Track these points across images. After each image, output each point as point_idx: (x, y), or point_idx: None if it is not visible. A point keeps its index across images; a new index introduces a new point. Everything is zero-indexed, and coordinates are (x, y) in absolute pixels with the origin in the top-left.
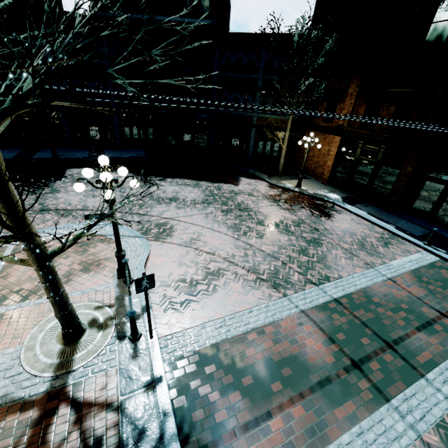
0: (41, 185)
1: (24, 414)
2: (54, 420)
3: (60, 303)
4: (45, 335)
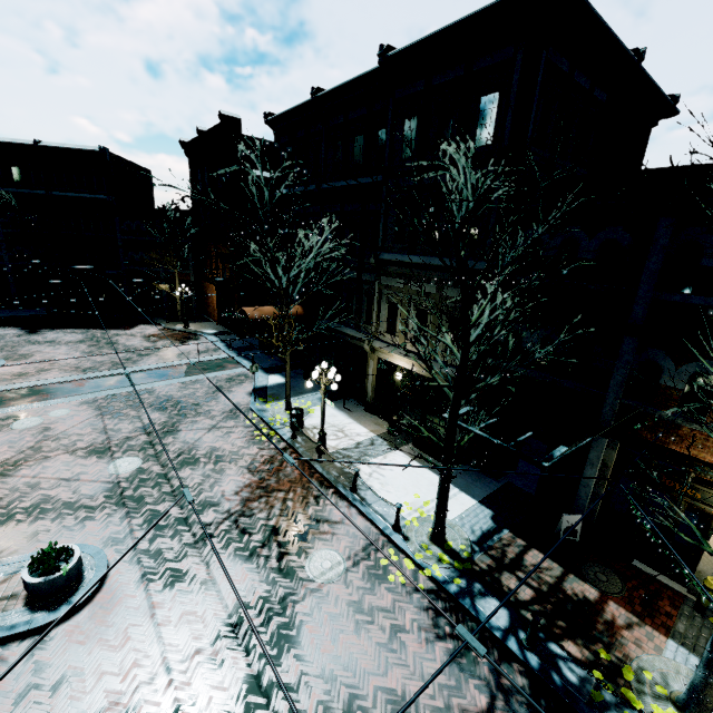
0: None
1: None
2: None
3: None
4: None
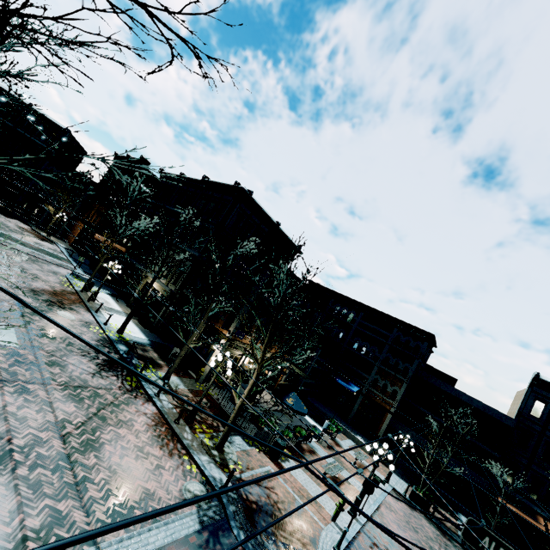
0: None
1: None
2: None
3: None
4: None
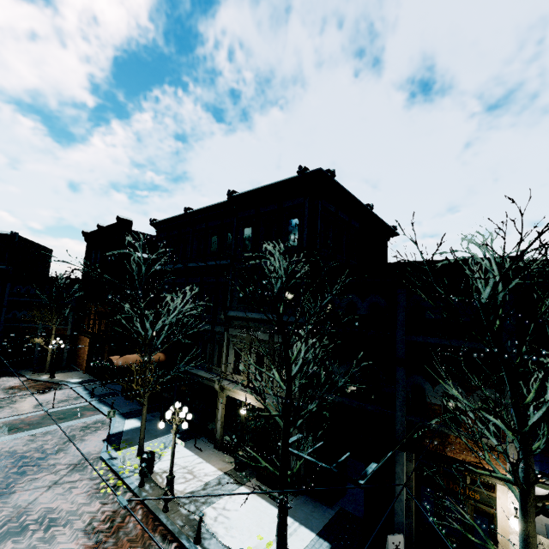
0: None
1: None
2: None
3: None
4: None
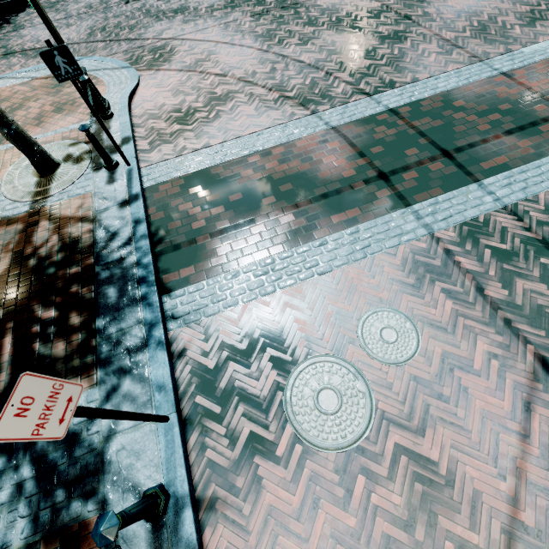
0: (1, 23)
1: (11, 227)
2: (37, 230)
3: None
4: (22, 172)
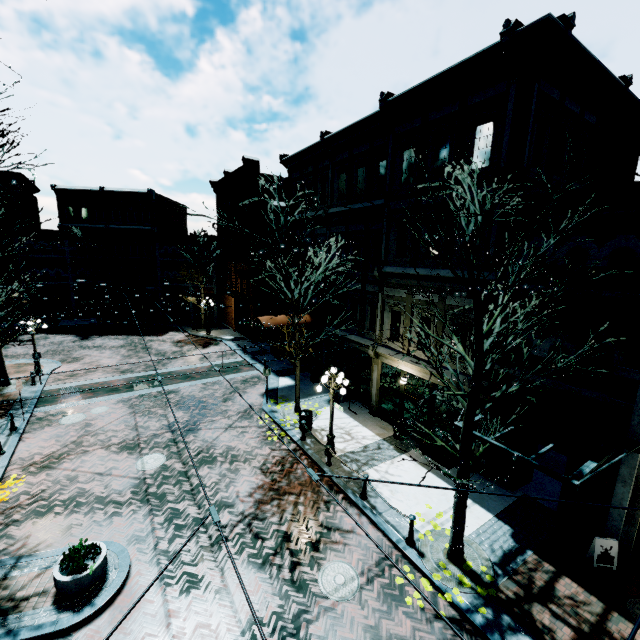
0: None
1: None
2: None
3: (2, 367)
4: None
